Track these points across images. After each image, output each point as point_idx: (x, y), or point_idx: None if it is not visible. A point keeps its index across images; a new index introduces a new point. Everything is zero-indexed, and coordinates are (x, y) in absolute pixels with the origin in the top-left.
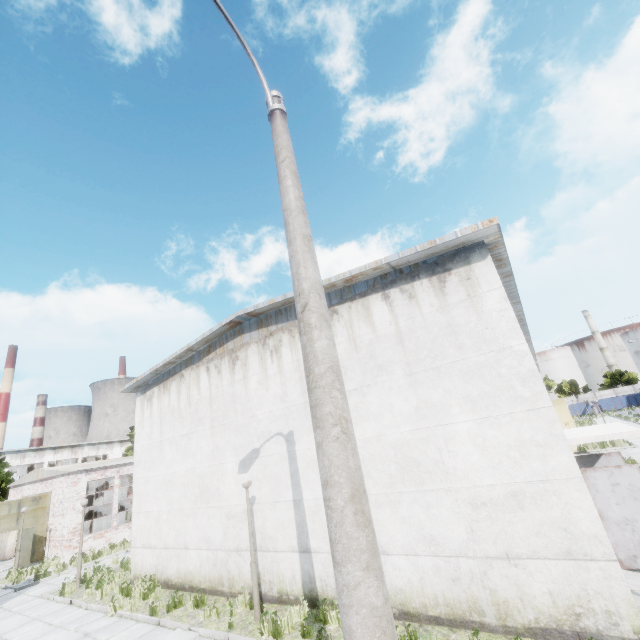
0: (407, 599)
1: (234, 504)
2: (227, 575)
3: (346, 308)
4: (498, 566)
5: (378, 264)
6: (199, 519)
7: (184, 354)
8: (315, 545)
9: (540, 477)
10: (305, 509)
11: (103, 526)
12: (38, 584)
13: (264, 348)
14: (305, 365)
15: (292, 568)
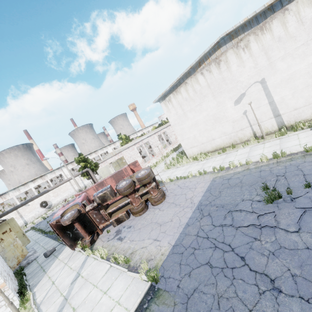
0: None
1: (235, 117)
2: (238, 138)
3: (294, 4)
4: None
5: None
6: (217, 129)
7: (186, 72)
8: (282, 112)
9: None
10: (275, 103)
11: (146, 160)
12: None
13: (237, 49)
14: None
15: (271, 123)
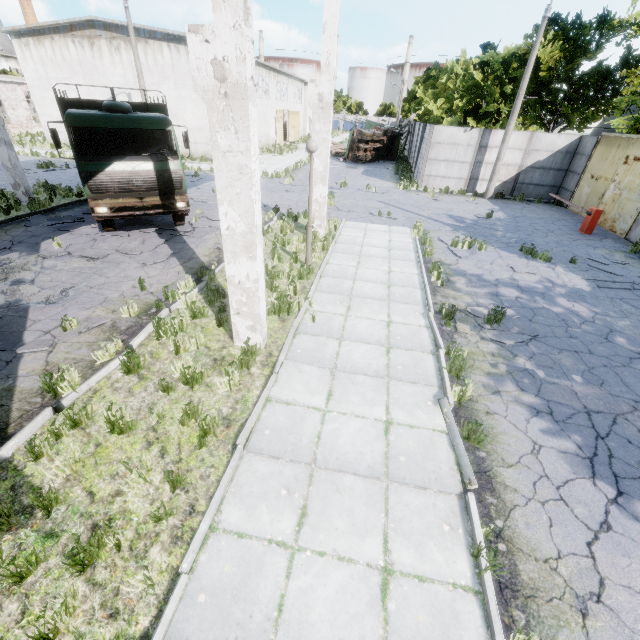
0: None
1: None
2: None
3: (152, 43)
4: (193, 145)
5: (165, 31)
6: None
7: (53, 25)
8: None
9: (205, 125)
10: None
11: None
12: None
13: (111, 45)
14: (140, 86)
15: None
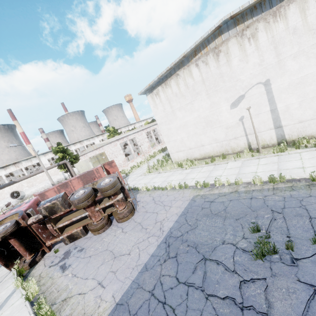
0: None
1: (230, 122)
2: (230, 148)
3: None
4: None
5: None
6: (208, 134)
7: (179, 61)
8: (285, 123)
9: None
10: (278, 111)
11: (130, 159)
12: (129, 175)
13: (242, 38)
14: None
15: (270, 135)
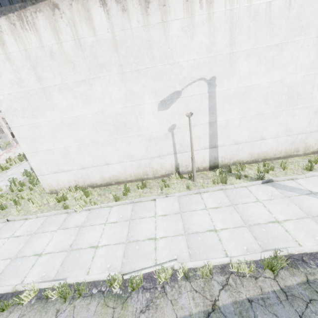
0: (268, 154)
1: (155, 131)
2: (151, 170)
3: None
4: (313, 134)
5: None
6: (118, 145)
7: None
8: (221, 143)
9: None
10: (217, 126)
11: None
12: None
13: None
14: None
15: (203, 156)
